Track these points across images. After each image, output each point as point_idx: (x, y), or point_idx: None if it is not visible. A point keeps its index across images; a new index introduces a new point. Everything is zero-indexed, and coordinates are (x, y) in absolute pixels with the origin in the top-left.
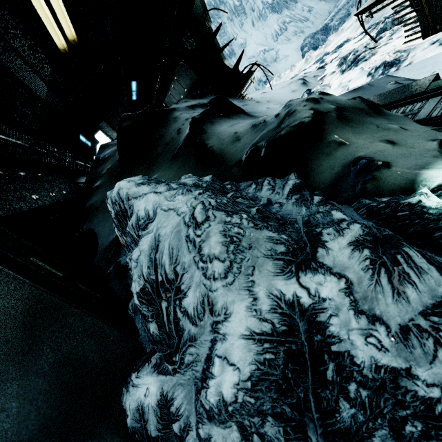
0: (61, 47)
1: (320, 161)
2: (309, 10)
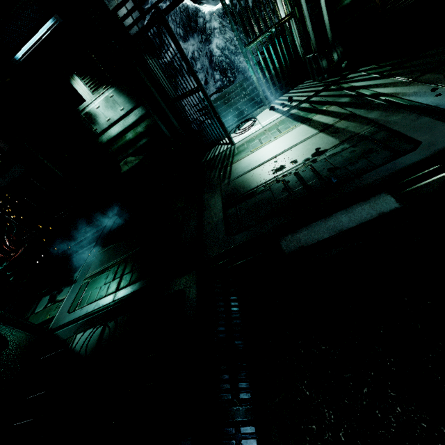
0: None
1: (198, 1)
2: None
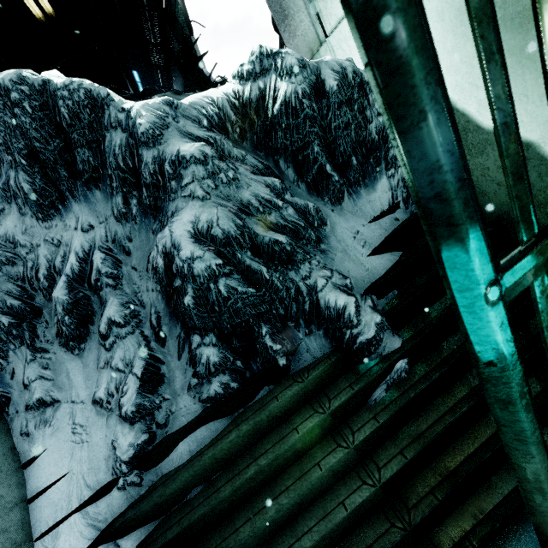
0: (37, 16)
1: None
2: None
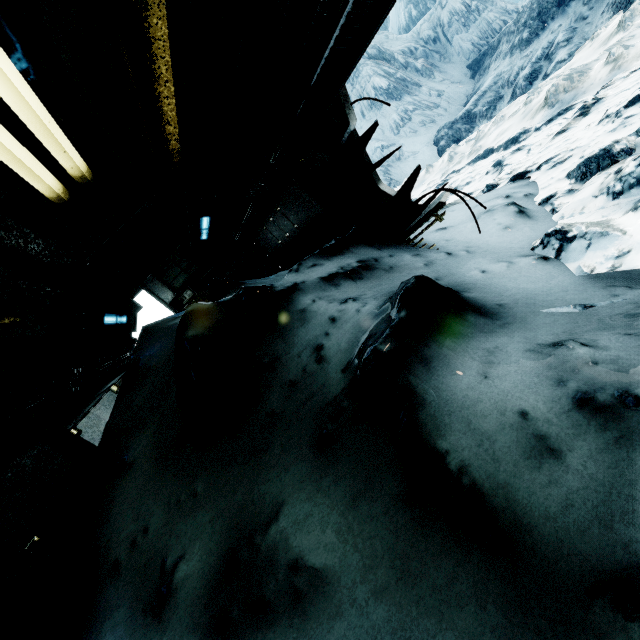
0: (49, 194)
1: None
2: (438, 95)
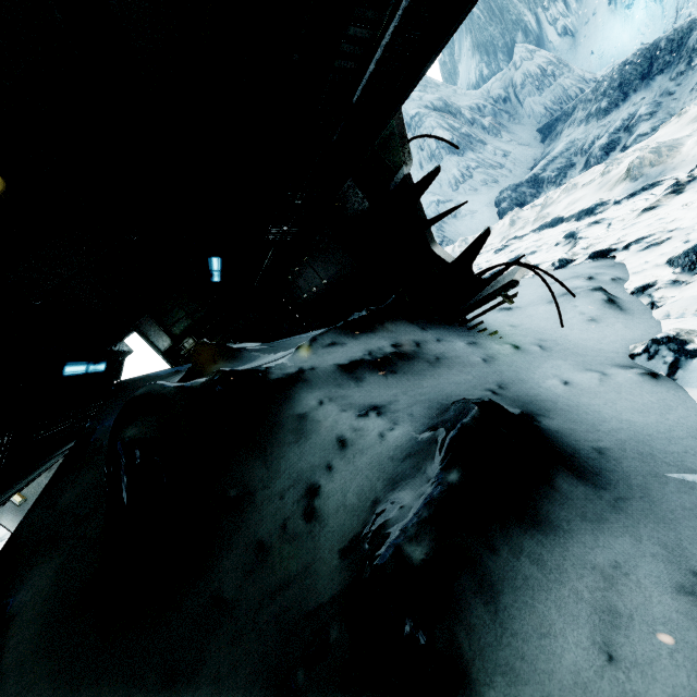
0: None
1: None
2: (504, 155)
